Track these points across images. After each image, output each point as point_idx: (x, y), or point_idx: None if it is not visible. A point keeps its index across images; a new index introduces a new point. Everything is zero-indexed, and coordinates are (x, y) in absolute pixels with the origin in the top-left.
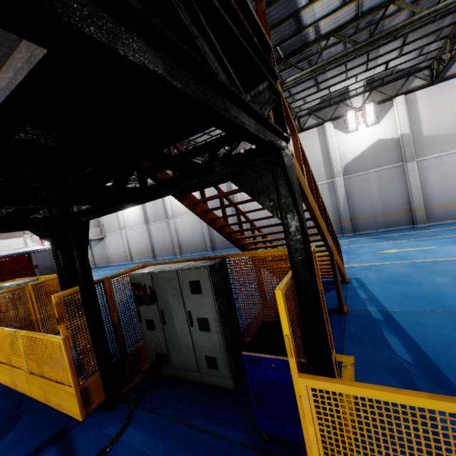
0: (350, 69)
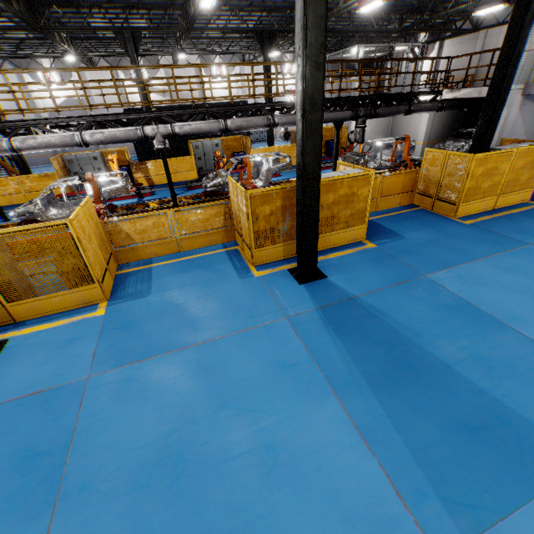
0: (23, 48)
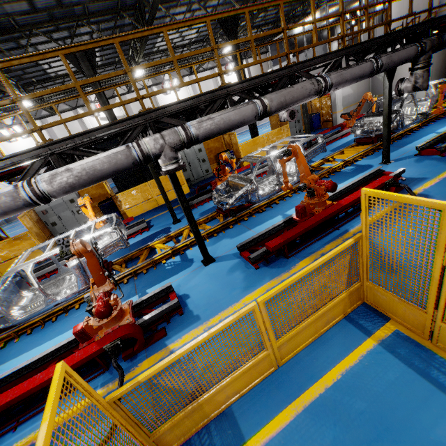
0: None
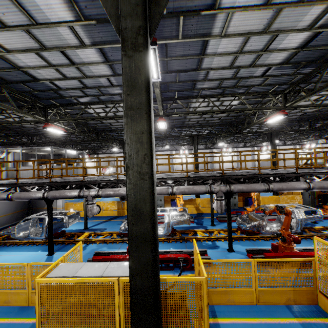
0: None
